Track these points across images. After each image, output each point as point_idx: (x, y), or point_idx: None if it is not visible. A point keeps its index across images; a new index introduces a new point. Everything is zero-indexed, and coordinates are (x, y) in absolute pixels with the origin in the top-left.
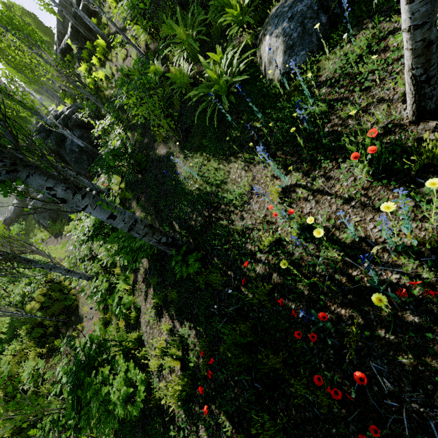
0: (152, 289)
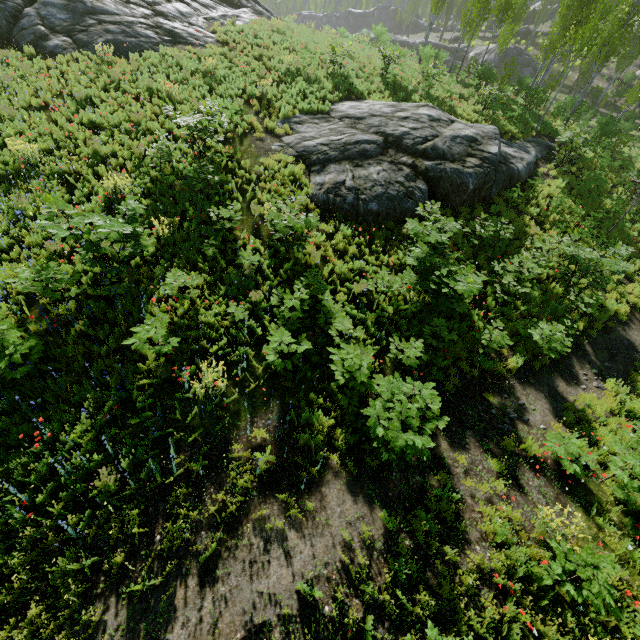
0: None
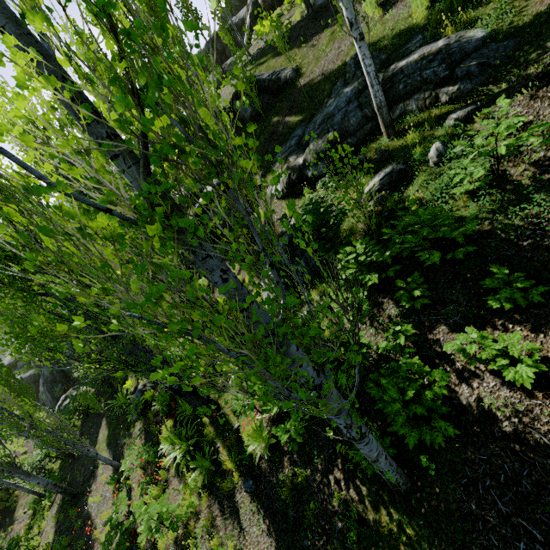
0: (57, 509)
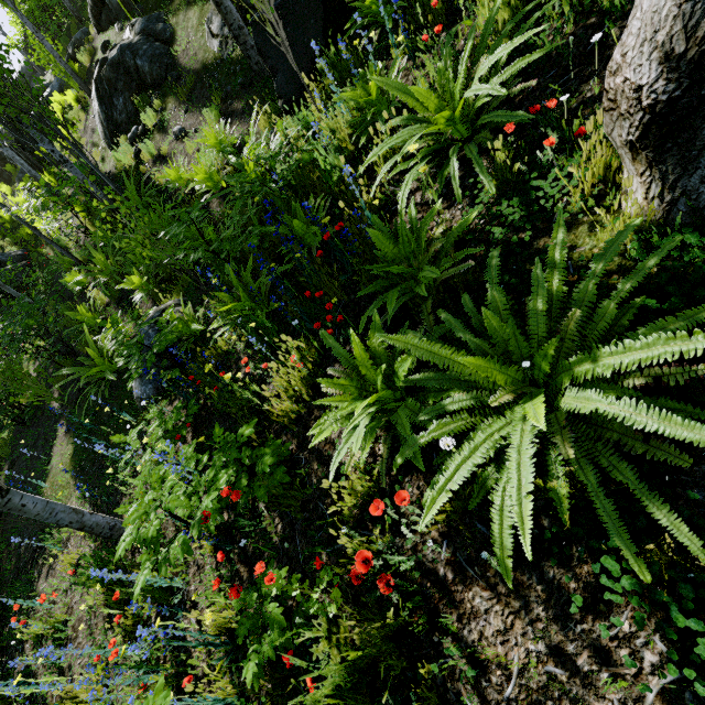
0: None
